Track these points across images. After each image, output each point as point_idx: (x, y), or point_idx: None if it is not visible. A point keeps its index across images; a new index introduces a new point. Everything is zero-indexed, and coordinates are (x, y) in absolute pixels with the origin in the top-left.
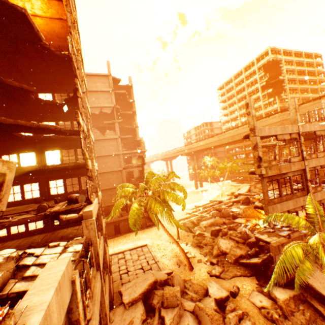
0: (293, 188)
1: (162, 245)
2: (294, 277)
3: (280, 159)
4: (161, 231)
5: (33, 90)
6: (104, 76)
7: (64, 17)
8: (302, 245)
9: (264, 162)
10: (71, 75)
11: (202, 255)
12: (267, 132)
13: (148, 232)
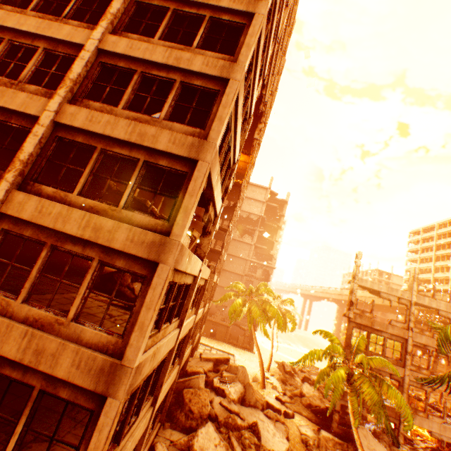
0: None
1: (248, 364)
2: (348, 430)
3: None
4: (255, 358)
5: None
6: (263, 188)
7: (248, 162)
8: (327, 352)
9: (356, 309)
10: (237, 191)
11: (280, 387)
12: (369, 284)
13: (241, 351)
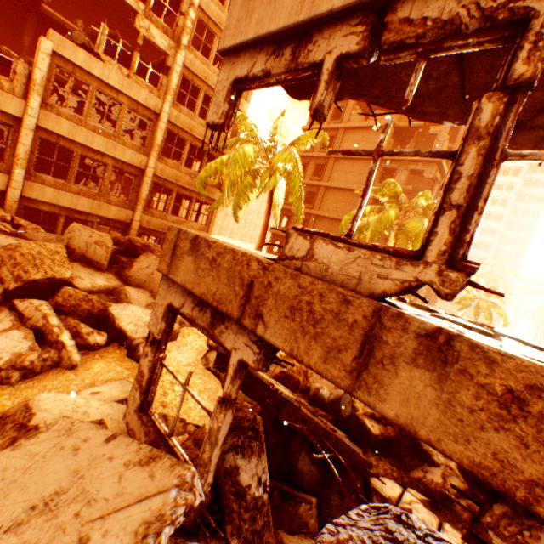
0: None
1: None
2: None
3: None
4: None
5: None
6: None
7: None
8: None
9: None
10: None
11: None
12: None
13: None
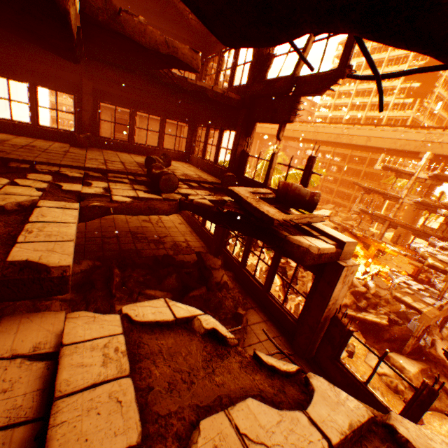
0: (442, 245)
1: None
2: (425, 350)
3: (407, 195)
4: None
5: None
6: None
7: None
8: None
9: None
10: None
11: (292, 292)
12: None
13: None
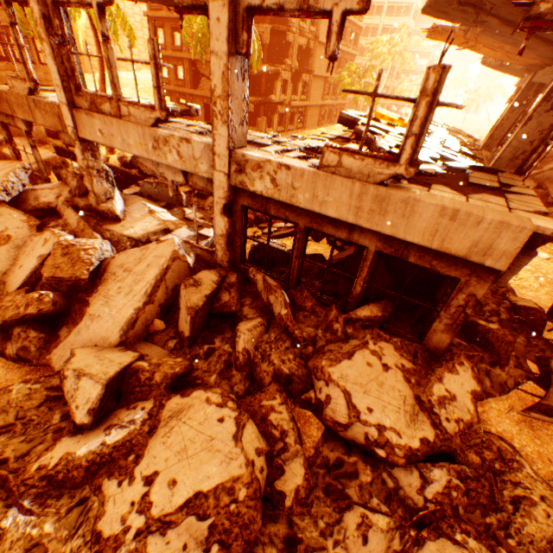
0: None
1: None
2: None
3: None
4: None
5: None
6: None
7: None
8: None
9: None
10: None
11: None
12: None
13: None
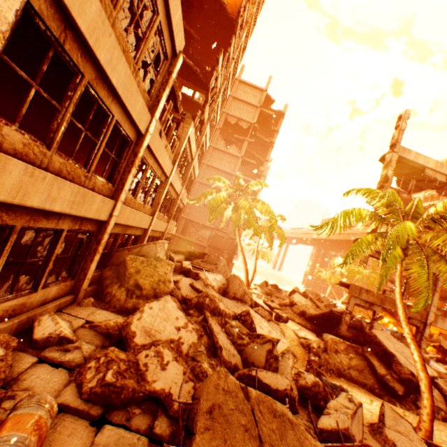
0: None
1: None
2: (363, 333)
3: None
4: None
5: (195, 38)
6: (259, 90)
7: None
8: (372, 212)
9: (391, 188)
10: None
11: (265, 298)
12: (412, 156)
13: None
